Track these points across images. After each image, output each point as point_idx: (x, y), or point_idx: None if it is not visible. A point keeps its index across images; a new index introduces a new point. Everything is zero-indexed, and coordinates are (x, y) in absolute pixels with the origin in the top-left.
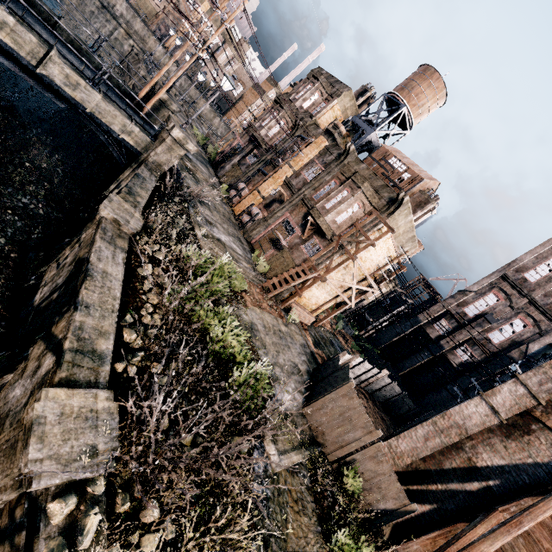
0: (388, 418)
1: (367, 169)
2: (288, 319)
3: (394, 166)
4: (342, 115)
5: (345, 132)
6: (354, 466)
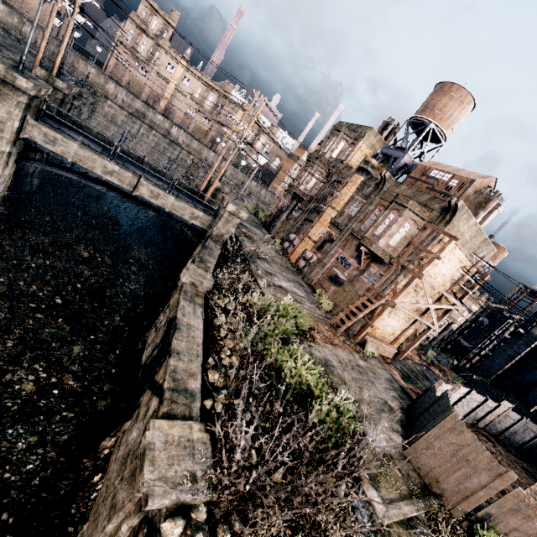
0: (534, 470)
1: (409, 188)
2: (365, 353)
3: (437, 178)
4: (371, 151)
5: (377, 164)
6: (491, 523)
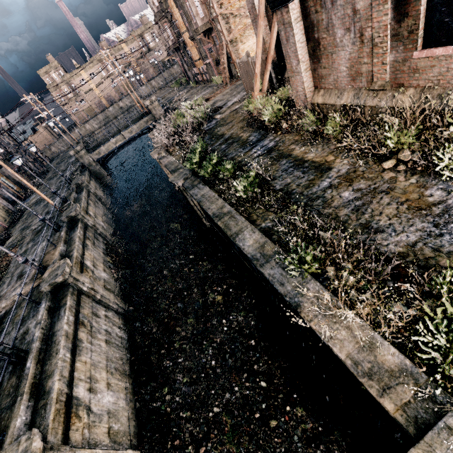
0: None
1: None
2: None
3: None
4: None
5: None
6: None
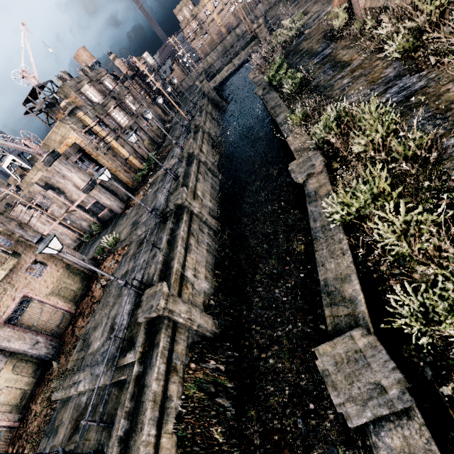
0: None
1: None
2: None
3: None
4: None
5: None
6: None
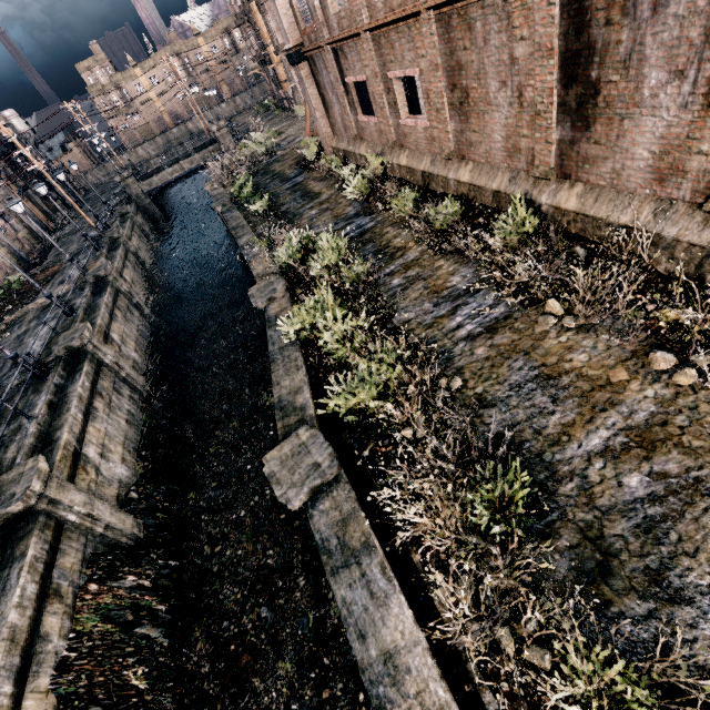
0: None
1: None
2: None
3: None
4: None
5: None
6: None
